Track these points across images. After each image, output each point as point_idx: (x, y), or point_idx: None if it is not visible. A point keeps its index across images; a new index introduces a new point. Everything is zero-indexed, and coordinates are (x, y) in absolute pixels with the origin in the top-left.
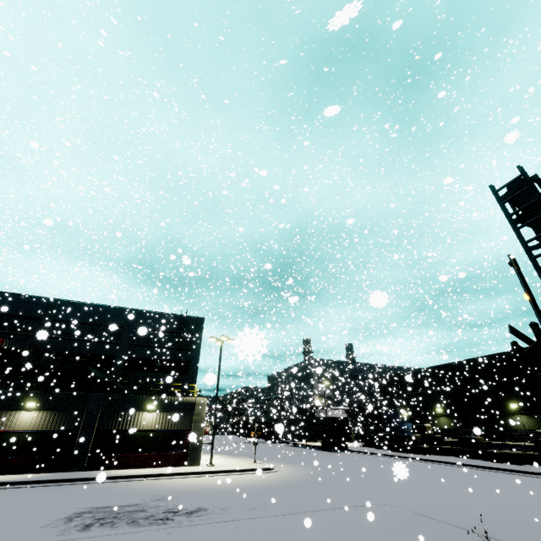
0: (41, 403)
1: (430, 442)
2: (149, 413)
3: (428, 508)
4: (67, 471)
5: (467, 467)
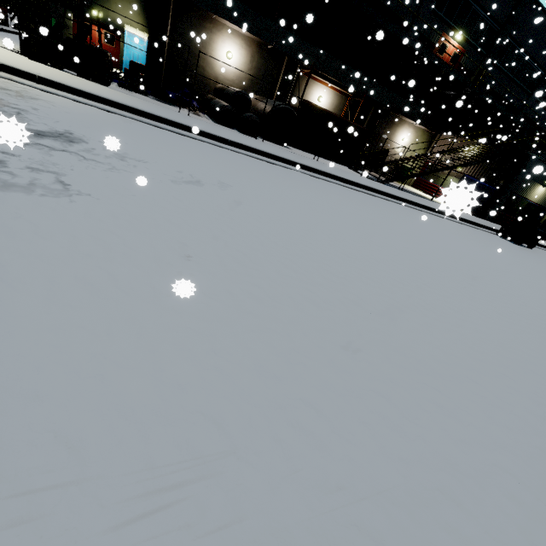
0: None
1: None
2: None
3: None
4: None
5: None
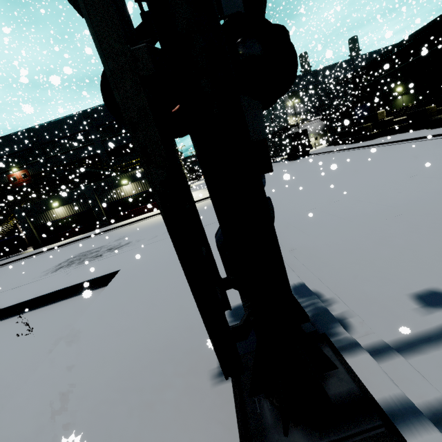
0: (61, 202)
1: (380, 127)
2: (126, 186)
3: (277, 209)
4: (101, 228)
5: (397, 144)
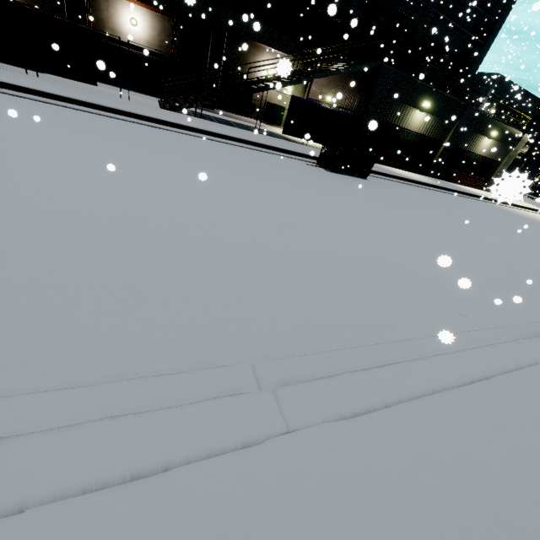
0: (431, 105)
1: None
2: (487, 139)
3: None
4: (424, 175)
5: None
